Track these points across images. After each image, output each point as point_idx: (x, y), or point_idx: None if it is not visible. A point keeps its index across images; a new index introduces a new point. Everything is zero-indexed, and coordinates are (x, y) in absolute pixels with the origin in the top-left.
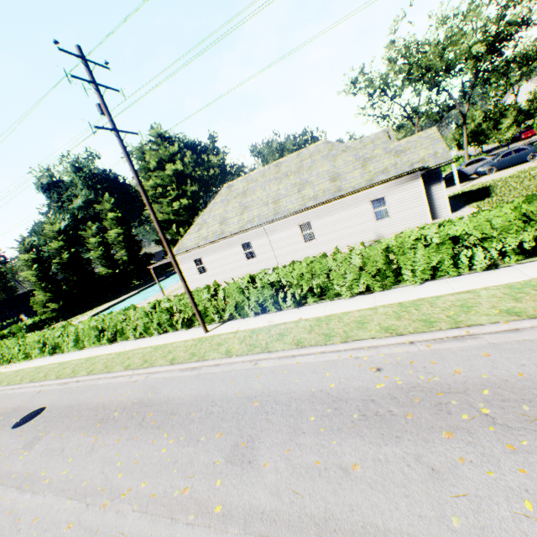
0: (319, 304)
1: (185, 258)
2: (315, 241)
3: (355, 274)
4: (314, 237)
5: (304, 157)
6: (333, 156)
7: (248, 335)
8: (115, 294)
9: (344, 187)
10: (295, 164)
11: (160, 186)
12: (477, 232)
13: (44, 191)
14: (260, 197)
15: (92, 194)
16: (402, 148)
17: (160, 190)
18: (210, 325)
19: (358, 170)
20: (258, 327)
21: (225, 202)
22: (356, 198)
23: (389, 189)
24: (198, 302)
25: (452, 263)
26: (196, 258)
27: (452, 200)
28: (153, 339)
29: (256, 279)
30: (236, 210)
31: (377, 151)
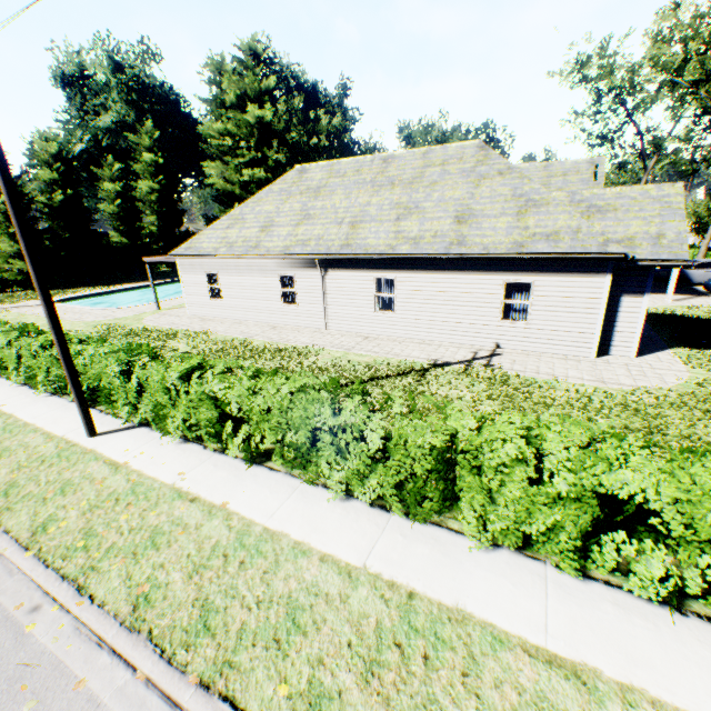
0: (287, 477)
1: (194, 264)
2: (393, 314)
3: (363, 463)
4: (394, 306)
5: (434, 161)
6: (479, 176)
7: (120, 493)
8: (126, 276)
9: (471, 240)
10: (414, 169)
11: (232, 137)
12: (678, 517)
13: (63, 86)
14: (336, 207)
15: (132, 115)
16: (604, 203)
17: (230, 142)
18: (115, 419)
19: (508, 218)
20: (152, 479)
21: (284, 195)
22: (483, 267)
23: (547, 273)
24: (99, 373)
25: (578, 547)
26: (211, 272)
27: (649, 322)
28: (33, 400)
29: (193, 379)
30: (293, 214)
31: (558, 194)
